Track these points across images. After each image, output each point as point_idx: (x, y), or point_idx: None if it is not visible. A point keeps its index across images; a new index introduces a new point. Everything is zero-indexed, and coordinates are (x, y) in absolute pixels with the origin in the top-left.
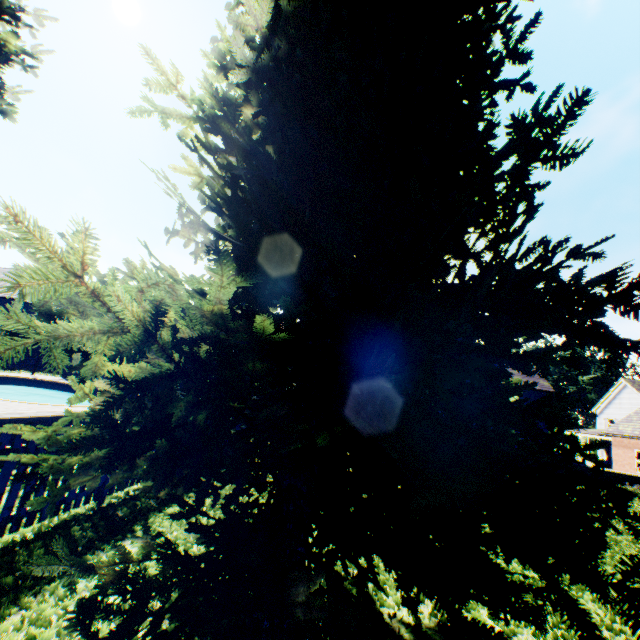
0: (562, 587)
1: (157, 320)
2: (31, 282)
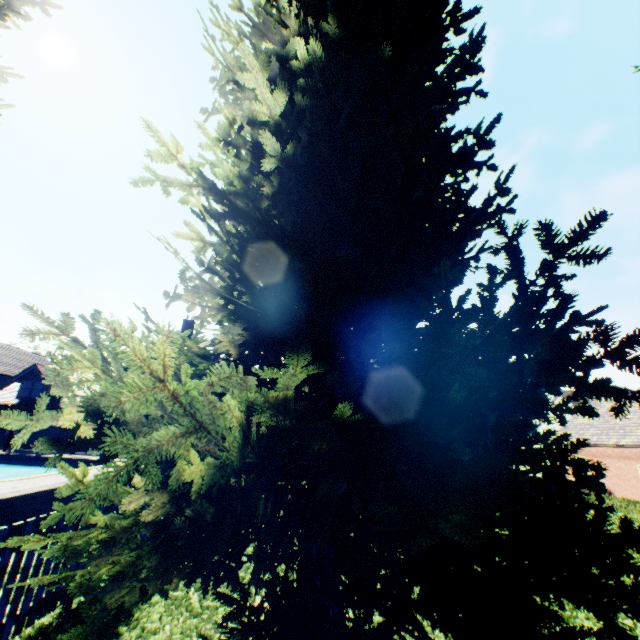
0: (620, 626)
1: (248, 419)
2: (128, 397)
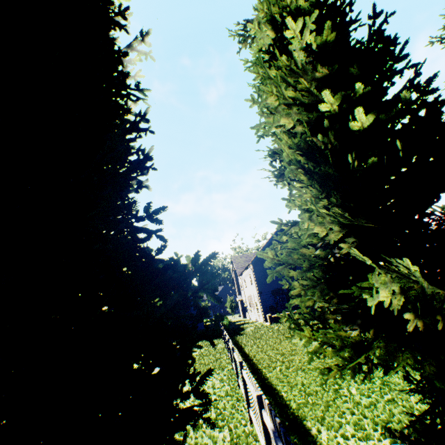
0: None
1: None
2: None
